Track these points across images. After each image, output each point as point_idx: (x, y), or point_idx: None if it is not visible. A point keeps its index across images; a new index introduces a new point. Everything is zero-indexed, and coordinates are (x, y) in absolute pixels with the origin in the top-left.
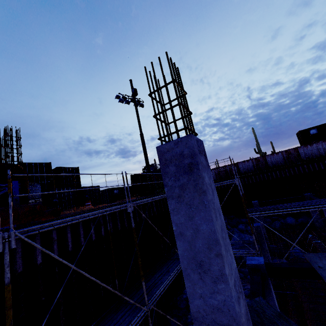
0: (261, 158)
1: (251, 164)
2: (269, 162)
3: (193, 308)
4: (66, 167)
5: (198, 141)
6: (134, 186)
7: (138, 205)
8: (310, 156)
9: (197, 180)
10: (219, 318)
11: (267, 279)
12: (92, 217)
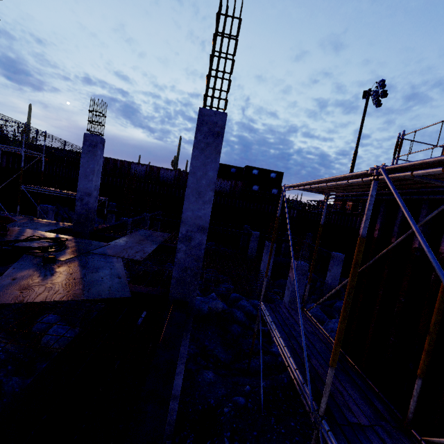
0: (156, 168)
1: (140, 169)
2: (161, 175)
3: None
4: None
5: None
6: None
7: None
8: None
9: None
10: None
11: None
12: None
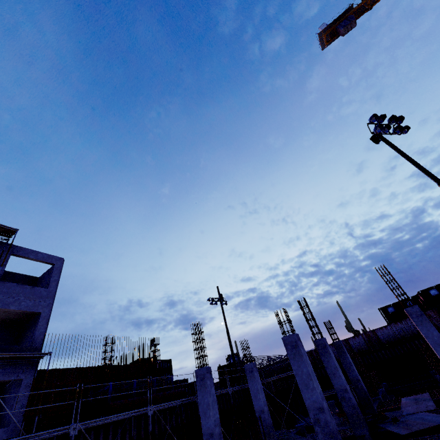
0: (344, 341)
1: (334, 350)
2: (353, 346)
3: (255, 408)
4: (163, 360)
5: (253, 363)
6: (221, 378)
7: (231, 393)
8: (389, 339)
9: (253, 374)
10: (260, 409)
11: (305, 435)
12: (216, 394)
